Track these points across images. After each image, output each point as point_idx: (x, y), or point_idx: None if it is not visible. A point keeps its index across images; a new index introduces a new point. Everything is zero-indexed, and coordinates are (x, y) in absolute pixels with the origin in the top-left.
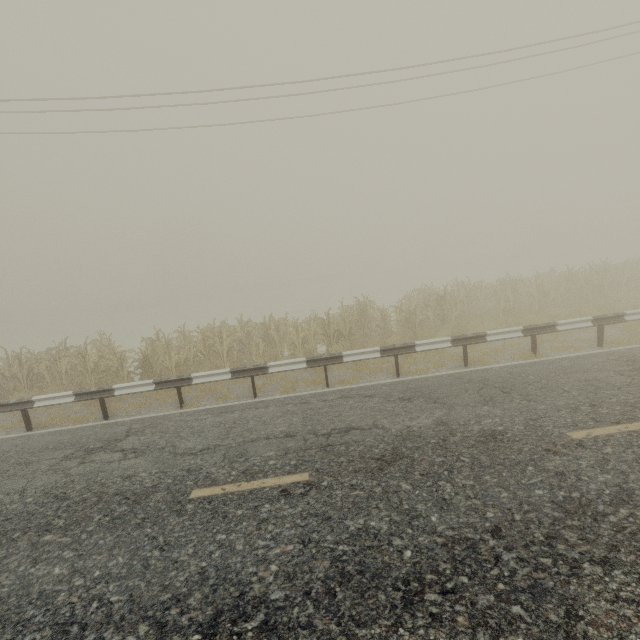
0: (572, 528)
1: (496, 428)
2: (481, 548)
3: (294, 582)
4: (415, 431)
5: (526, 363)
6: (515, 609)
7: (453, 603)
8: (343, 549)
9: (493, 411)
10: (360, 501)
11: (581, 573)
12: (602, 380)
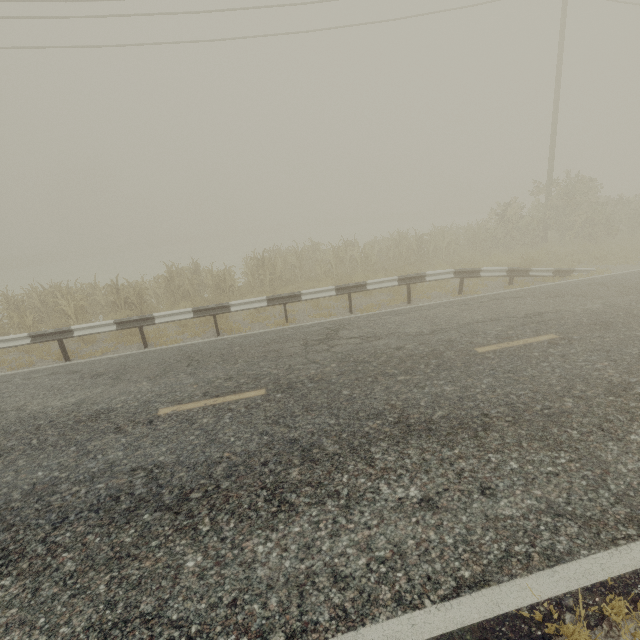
0: (7, 510)
1: (115, 406)
2: None
3: None
4: (44, 412)
5: (261, 332)
6: None
7: None
8: None
9: (144, 387)
10: None
11: None
12: (281, 351)
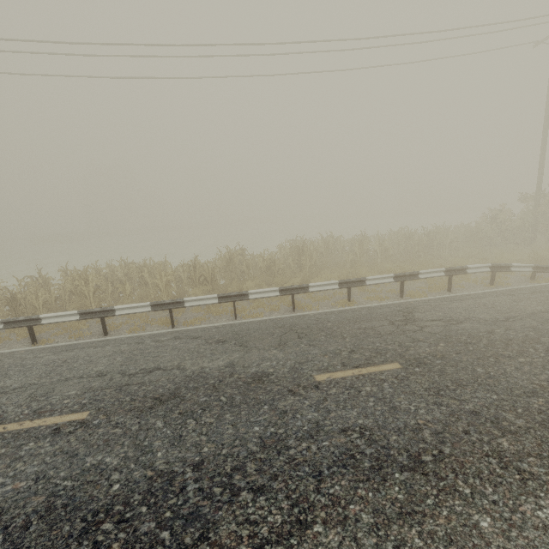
0: (257, 460)
1: (268, 370)
2: (177, 480)
3: (2, 517)
4: (205, 372)
5: (336, 311)
6: (164, 534)
7: (120, 531)
8: (66, 484)
9: (277, 355)
10: (113, 438)
11: (236, 500)
12: (376, 328)
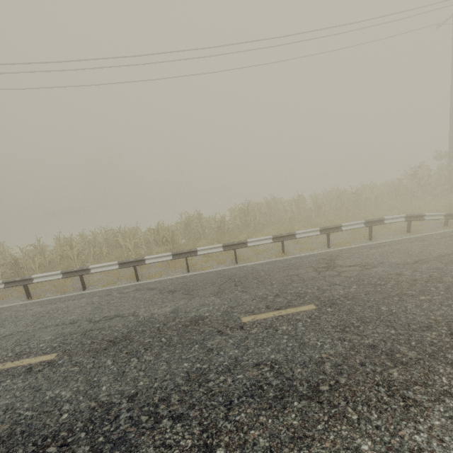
0: (181, 392)
1: (204, 314)
2: (113, 410)
3: None
4: (153, 318)
5: (271, 261)
6: None
7: None
8: (27, 414)
9: (215, 301)
10: (70, 375)
11: (157, 426)
12: (300, 275)
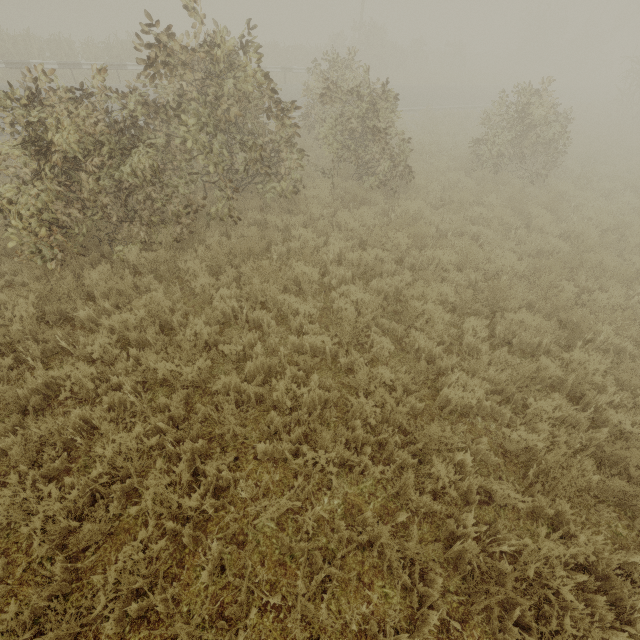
0: None
1: None
2: None
3: None
4: None
5: None
6: None
7: None
8: None
9: None
10: None
11: None
12: None
